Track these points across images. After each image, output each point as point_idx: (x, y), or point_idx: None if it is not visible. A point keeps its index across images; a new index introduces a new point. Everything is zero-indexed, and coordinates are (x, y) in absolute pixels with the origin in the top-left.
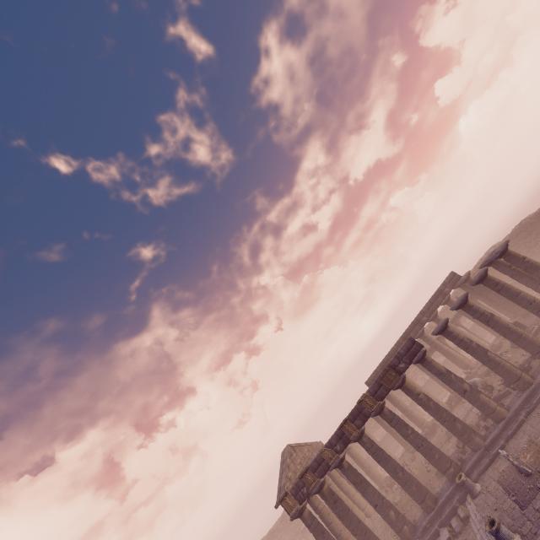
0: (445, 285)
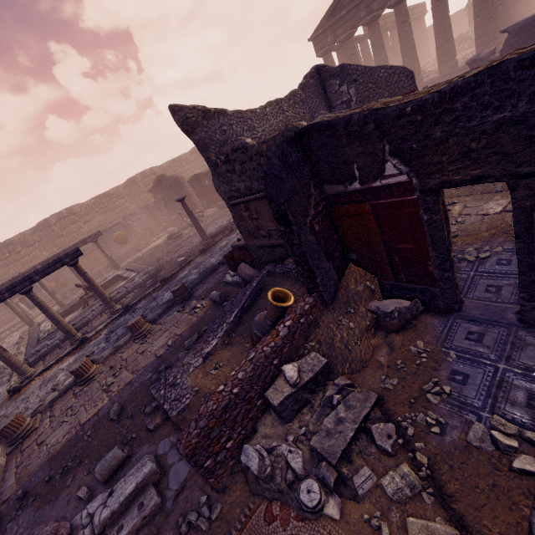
0: (421, 5)
